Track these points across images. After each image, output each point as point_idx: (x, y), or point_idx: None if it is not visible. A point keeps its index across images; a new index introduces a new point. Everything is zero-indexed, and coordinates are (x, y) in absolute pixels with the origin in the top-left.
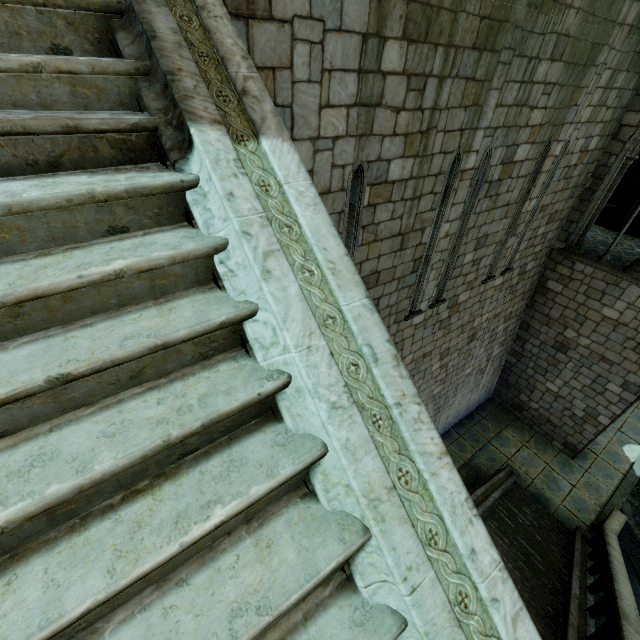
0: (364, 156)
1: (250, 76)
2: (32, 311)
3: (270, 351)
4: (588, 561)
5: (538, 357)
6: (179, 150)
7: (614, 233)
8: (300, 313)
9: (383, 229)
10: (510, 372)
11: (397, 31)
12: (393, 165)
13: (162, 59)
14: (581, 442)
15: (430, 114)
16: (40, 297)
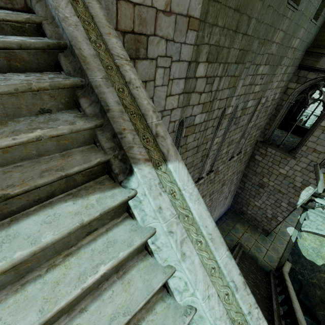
0: (184, 115)
1: (158, 123)
2: (52, 318)
3: (183, 294)
4: (277, 288)
5: (251, 190)
6: (123, 173)
7: (281, 130)
8: (201, 275)
9: (190, 145)
10: (238, 196)
11: (204, 58)
12: (197, 117)
13: (114, 124)
14: (270, 229)
15: (214, 93)
16: (59, 311)
